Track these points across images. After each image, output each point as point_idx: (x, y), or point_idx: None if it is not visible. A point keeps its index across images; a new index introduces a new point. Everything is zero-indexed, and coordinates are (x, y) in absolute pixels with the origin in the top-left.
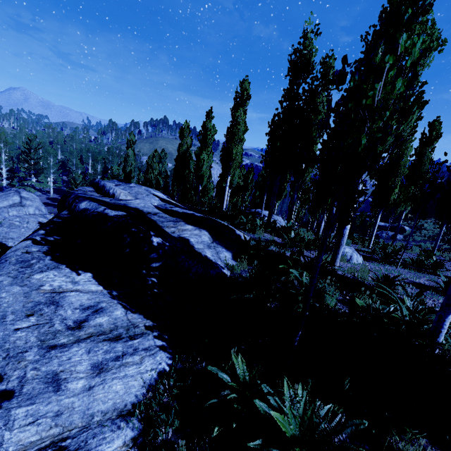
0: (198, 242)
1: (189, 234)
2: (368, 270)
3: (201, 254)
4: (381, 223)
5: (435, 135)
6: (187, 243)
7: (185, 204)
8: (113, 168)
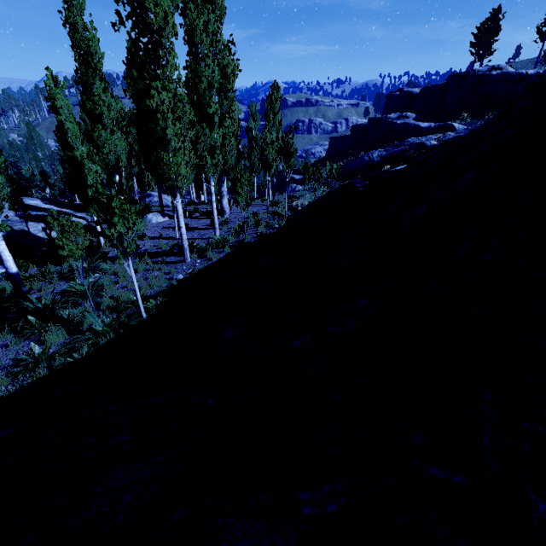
0: (35, 230)
1: (30, 227)
2: (147, 225)
3: (35, 236)
4: (297, 177)
5: (275, 99)
6: (27, 232)
7: (66, 204)
8: (22, 170)
